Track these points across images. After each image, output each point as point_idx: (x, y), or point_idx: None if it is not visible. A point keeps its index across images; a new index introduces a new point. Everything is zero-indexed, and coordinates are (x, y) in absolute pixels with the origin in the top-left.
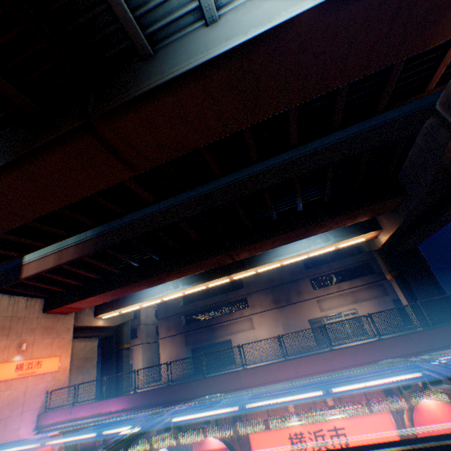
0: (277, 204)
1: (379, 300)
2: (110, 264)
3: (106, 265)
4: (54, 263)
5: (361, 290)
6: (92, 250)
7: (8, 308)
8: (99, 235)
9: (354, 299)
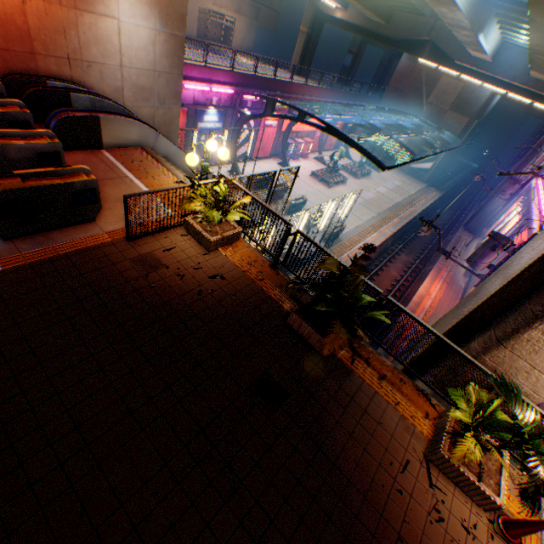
0: None
1: (252, 24)
2: None
3: None
4: None
5: (247, 6)
6: None
7: None
8: None
9: (238, 11)
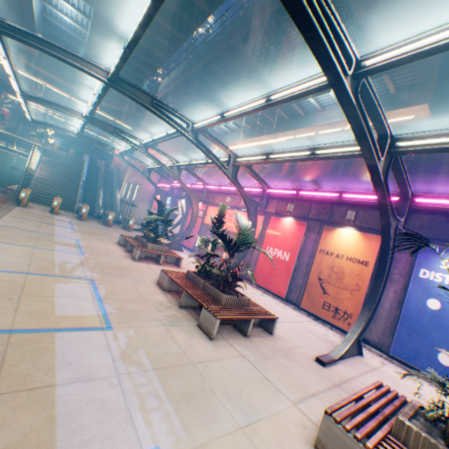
0: (282, 51)
1: None
2: (192, 102)
3: (188, 101)
4: (165, 93)
5: None
6: (176, 85)
7: (153, 120)
8: (181, 75)
9: None
